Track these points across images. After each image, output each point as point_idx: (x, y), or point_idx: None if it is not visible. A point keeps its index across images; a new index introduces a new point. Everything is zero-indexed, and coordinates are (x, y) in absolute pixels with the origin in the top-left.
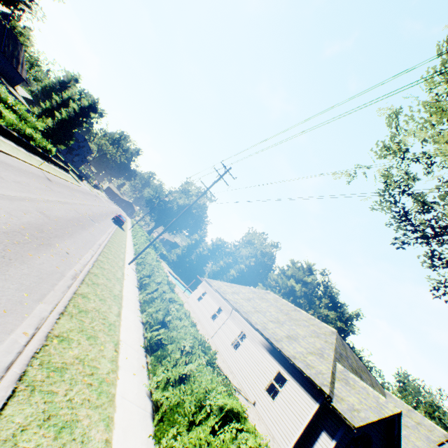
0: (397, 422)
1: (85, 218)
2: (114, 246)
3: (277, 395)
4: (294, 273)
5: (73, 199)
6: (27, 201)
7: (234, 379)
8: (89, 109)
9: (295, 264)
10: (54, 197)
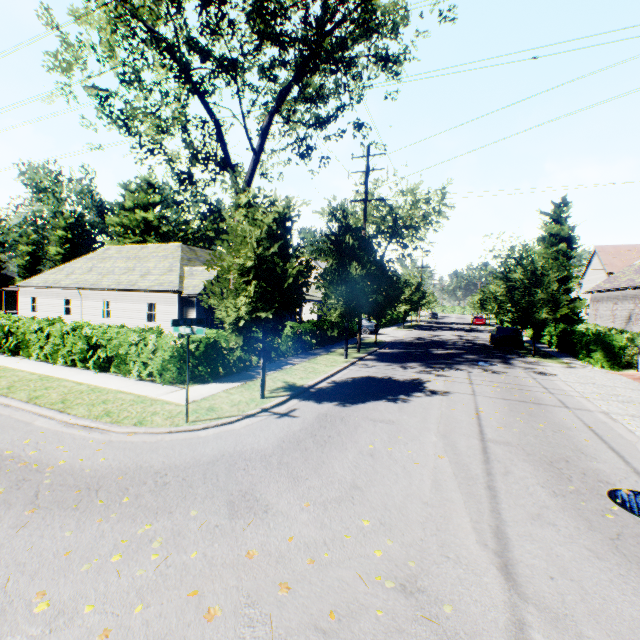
0: None
1: None
2: None
3: (157, 317)
4: (136, 201)
5: None
6: None
7: None
8: None
9: (130, 187)
10: None
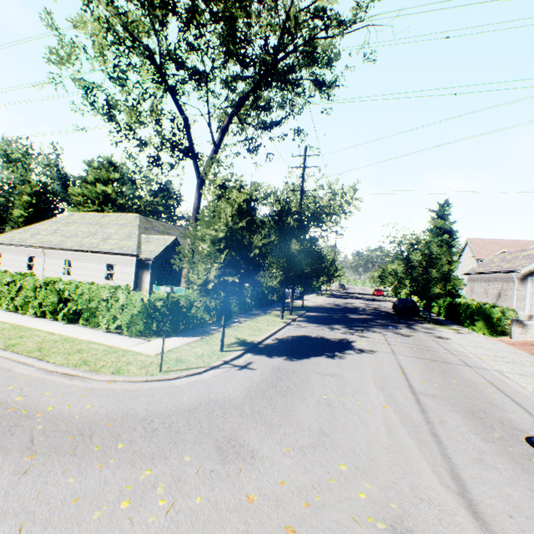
0: (178, 243)
1: None
2: None
3: (114, 277)
4: (98, 176)
5: None
6: None
7: None
8: None
9: (93, 164)
10: None
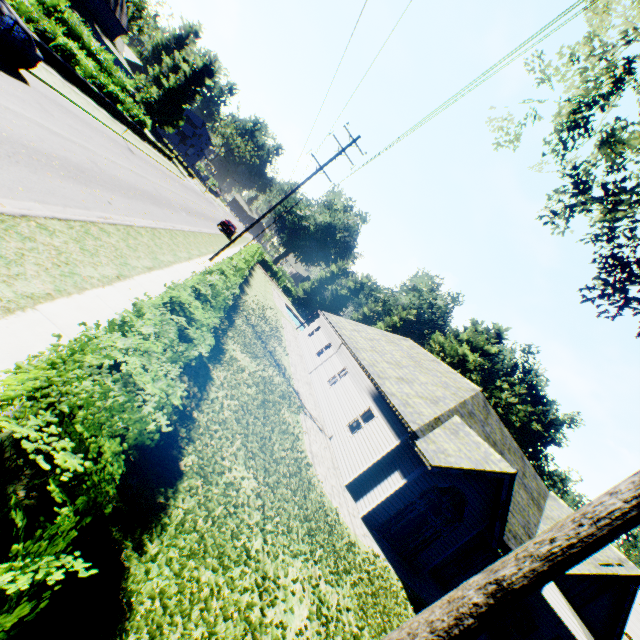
0: (507, 486)
1: (166, 201)
2: (197, 239)
3: (358, 431)
4: (472, 338)
5: (159, 181)
6: (78, 146)
7: (314, 411)
8: (203, 73)
9: (477, 326)
10: (127, 165)
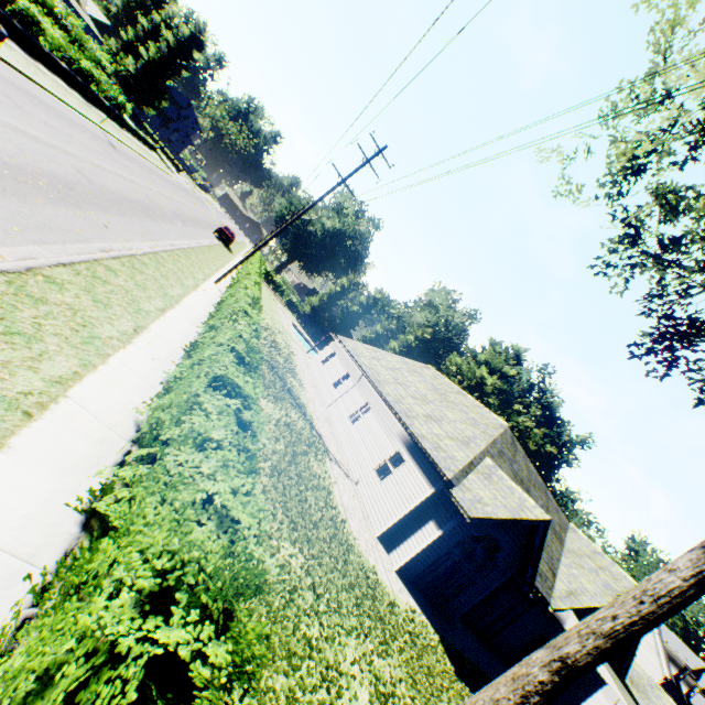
0: (541, 532)
1: (160, 210)
2: (199, 256)
3: (387, 477)
4: (490, 359)
5: (148, 184)
6: (59, 152)
7: (338, 453)
8: (190, 43)
9: (496, 346)
10: (113, 168)
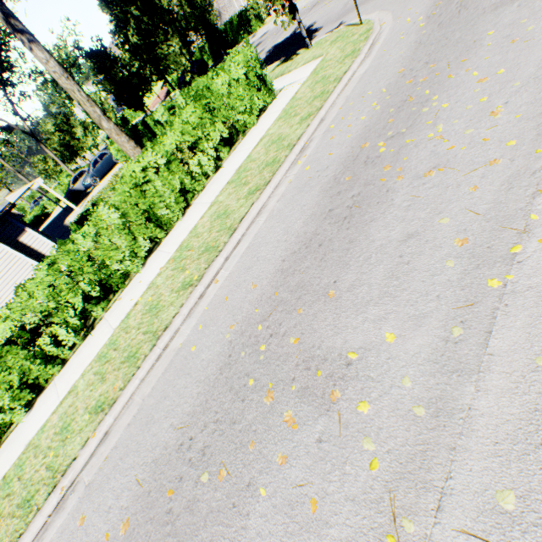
0: None
1: None
2: None
3: None
4: None
5: None
6: None
7: None
8: None
9: None
10: None
